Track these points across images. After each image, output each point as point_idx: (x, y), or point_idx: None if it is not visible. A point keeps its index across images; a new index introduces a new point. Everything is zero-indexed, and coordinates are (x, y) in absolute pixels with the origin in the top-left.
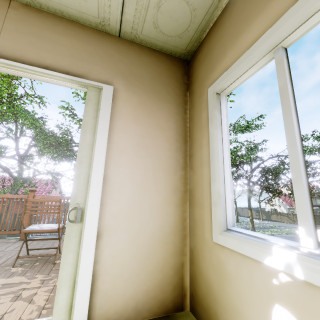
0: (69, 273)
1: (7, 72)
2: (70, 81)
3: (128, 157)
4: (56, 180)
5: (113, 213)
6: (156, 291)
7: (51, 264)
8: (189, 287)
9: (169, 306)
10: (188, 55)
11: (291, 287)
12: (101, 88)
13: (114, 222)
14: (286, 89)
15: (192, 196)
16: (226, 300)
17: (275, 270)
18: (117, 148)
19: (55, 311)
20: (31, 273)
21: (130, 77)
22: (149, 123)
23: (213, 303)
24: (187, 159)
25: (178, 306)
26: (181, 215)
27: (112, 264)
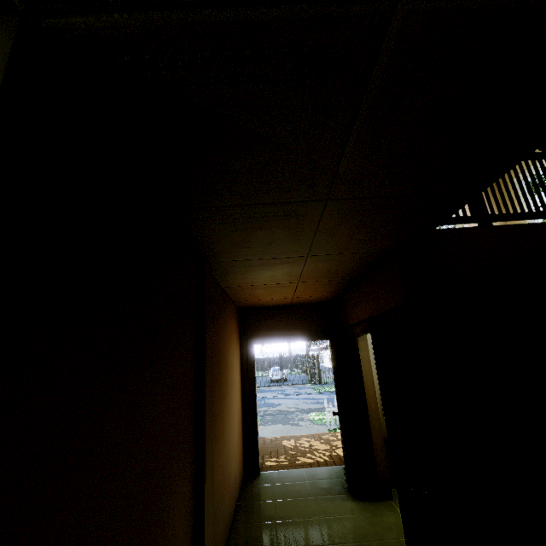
0: None
1: None
2: None
3: None
4: None
5: None
6: None
7: None
8: None
9: None
10: None
11: None
12: None
13: None
14: None
15: None
16: None
17: None
18: None
19: None
20: None
21: None
22: None
23: None
24: None
25: None
26: None
27: None
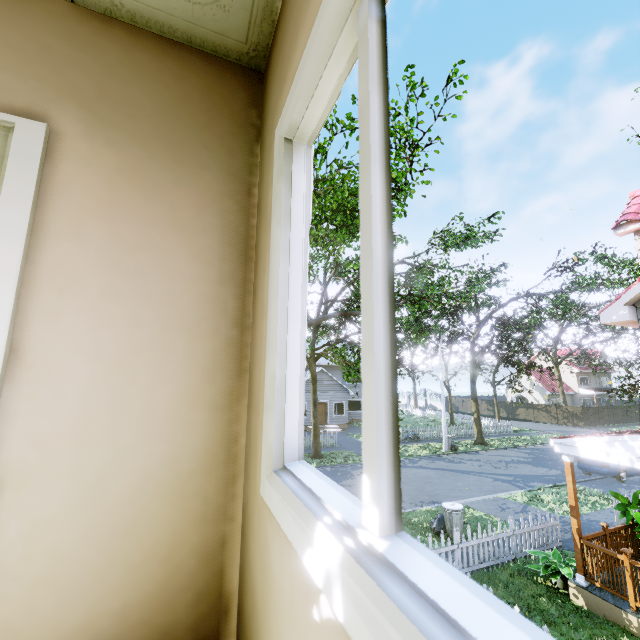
0: None
1: None
2: None
3: (86, 298)
4: None
5: (37, 433)
6: (148, 608)
7: None
8: (237, 592)
9: (182, 639)
10: (259, 58)
11: (332, 636)
12: (10, 128)
13: (37, 456)
14: (367, 104)
15: (250, 386)
16: (266, 637)
17: (317, 585)
18: (54, 277)
19: None
20: None
21: (101, 104)
22: (150, 217)
23: (255, 639)
24: (249, 300)
25: (207, 637)
26: (226, 430)
27: (27, 555)
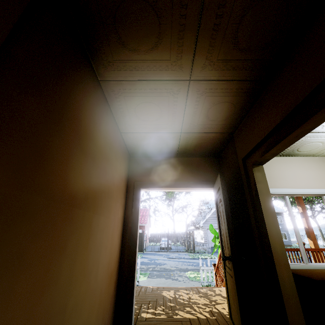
0: None
1: None
2: None
3: None
4: (147, 209)
5: None
6: None
7: None
8: None
9: None
10: None
11: None
12: None
13: None
14: None
15: None
16: None
17: None
18: None
19: None
20: None
21: None
22: None
23: None
24: None
25: None
26: None
27: None
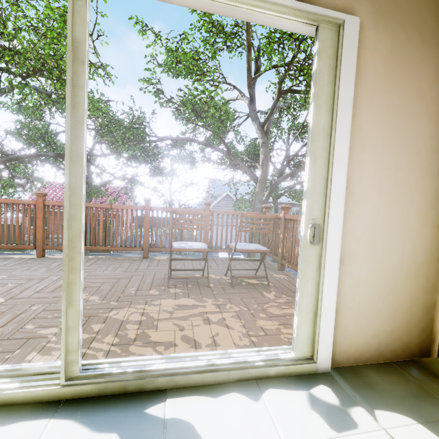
0: (309, 304)
1: (195, 6)
2: (294, 14)
3: (375, 150)
4: (128, 188)
5: (355, 233)
6: (401, 332)
7: (206, 288)
8: (438, 332)
9: (414, 350)
10: None
11: None
12: (340, 24)
13: (355, 246)
14: None
15: None
16: None
17: None
18: (360, 135)
19: (297, 343)
20: (194, 295)
21: None
22: (406, 89)
23: None
24: None
25: (425, 351)
26: None
27: (353, 297)
